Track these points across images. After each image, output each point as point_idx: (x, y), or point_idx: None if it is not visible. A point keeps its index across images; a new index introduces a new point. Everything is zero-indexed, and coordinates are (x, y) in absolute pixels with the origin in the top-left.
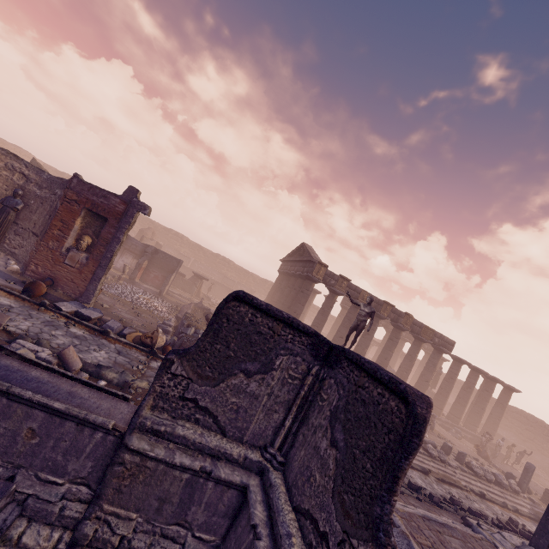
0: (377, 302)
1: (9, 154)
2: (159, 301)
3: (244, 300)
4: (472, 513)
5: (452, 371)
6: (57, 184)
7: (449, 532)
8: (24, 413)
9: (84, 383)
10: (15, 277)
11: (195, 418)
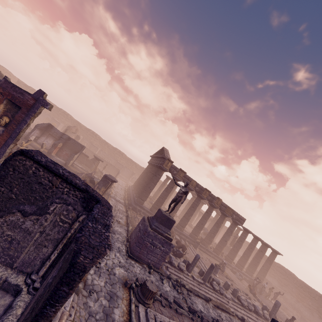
0: (201, 188)
1: None
2: None
3: (27, 155)
4: None
5: (242, 236)
6: None
7: None
8: None
9: None
10: None
11: None
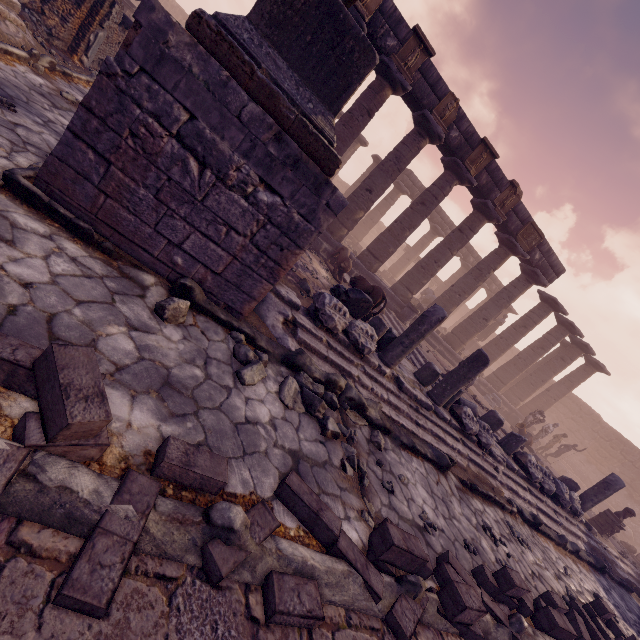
0: (469, 137)
1: None
2: None
3: None
4: (552, 631)
5: (532, 316)
6: None
7: None
8: None
9: None
10: None
11: None
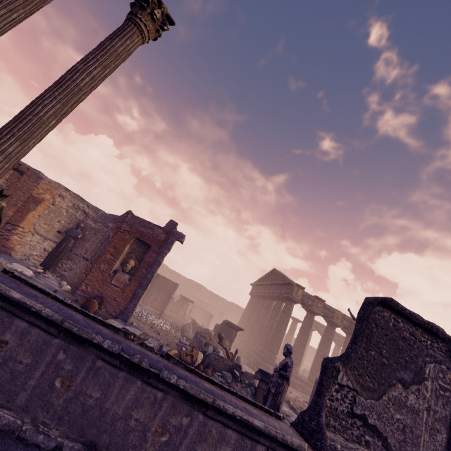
0: (350, 321)
1: (78, 197)
2: (163, 321)
3: (389, 305)
4: None
5: None
6: (110, 219)
7: None
8: (217, 434)
9: (239, 398)
10: (69, 296)
11: (364, 440)
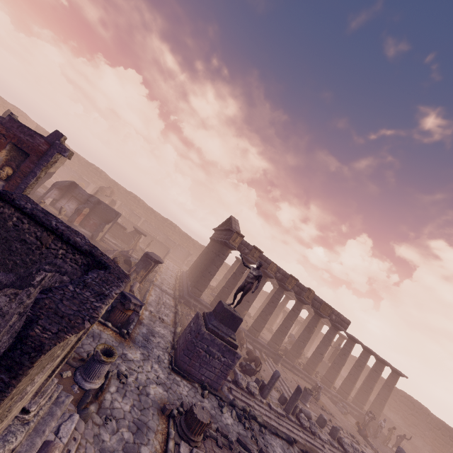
0: (284, 274)
1: None
2: None
3: (5, 199)
4: None
5: (346, 347)
6: None
7: None
8: None
9: None
10: None
11: None
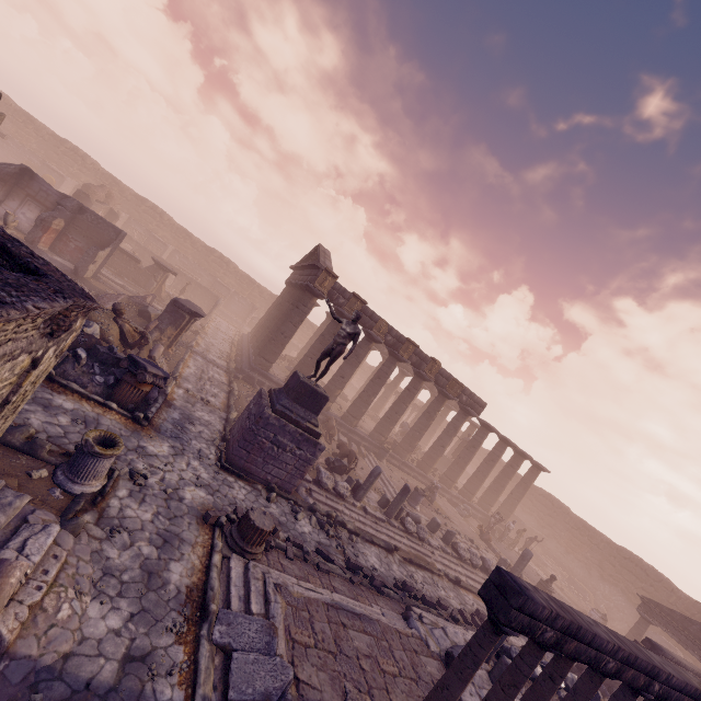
0: (398, 338)
1: None
2: None
3: None
4: (424, 602)
5: (476, 438)
6: None
7: (361, 626)
8: None
9: None
10: None
11: None
